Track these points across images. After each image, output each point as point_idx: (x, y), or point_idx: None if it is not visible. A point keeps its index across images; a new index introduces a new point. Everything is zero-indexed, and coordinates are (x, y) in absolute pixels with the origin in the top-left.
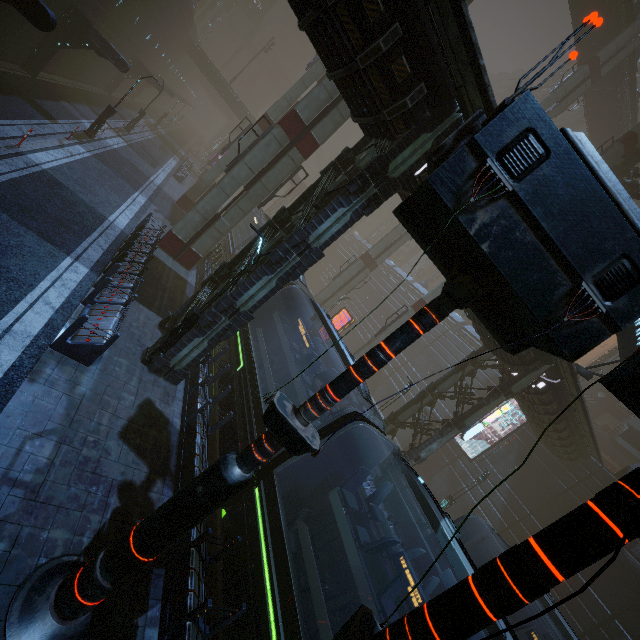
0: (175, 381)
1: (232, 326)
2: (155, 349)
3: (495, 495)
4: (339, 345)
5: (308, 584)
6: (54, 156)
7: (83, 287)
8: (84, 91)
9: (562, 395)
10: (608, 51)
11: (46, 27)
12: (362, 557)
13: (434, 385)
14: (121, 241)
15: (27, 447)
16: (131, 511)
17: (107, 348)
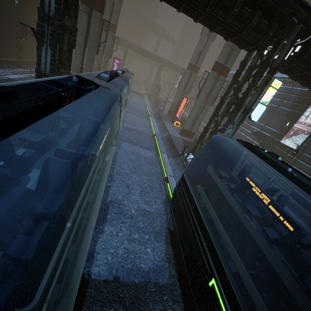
0: None
1: None
2: None
3: None
4: None
5: None
6: (19, 76)
7: None
8: None
9: None
10: None
11: None
12: (70, 140)
13: (222, 97)
14: None
15: None
16: None
17: None
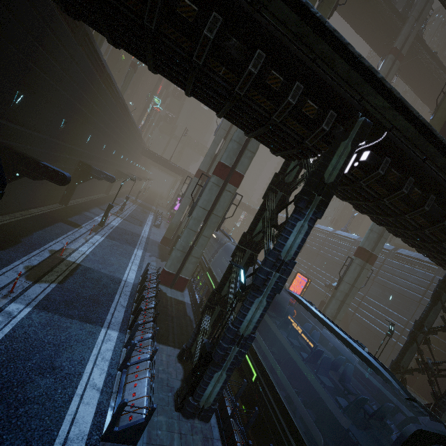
0: (208, 419)
1: (241, 351)
2: (184, 394)
3: None
4: (338, 333)
5: None
6: (83, 250)
7: (117, 352)
8: (94, 200)
9: None
10: (400, 41)
11: (65, 183)
12: None
13: (419, 323)
14: (134, 293)
15: None
16: None
17: (148, 422)
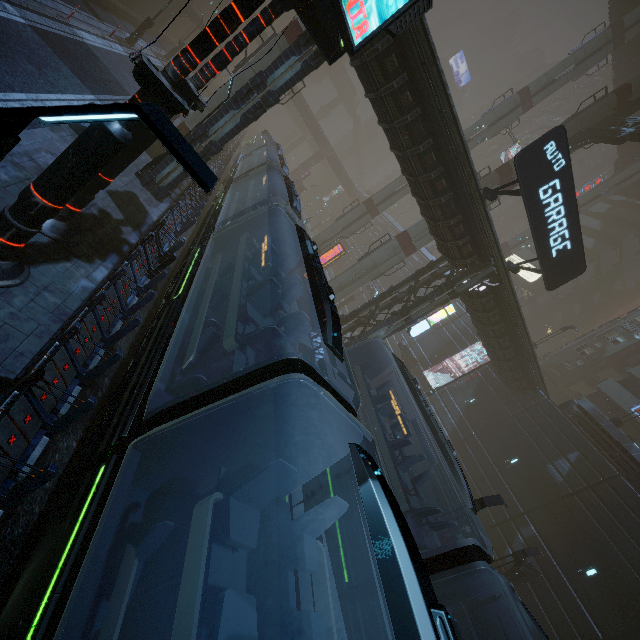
0: (159, 197)
1: (205, 154)
2: (146, 165)
3: (448, 419)
4: (290, 190)
5: (222, 309)
6: (96, 40)
7: None
8: (133, 17)
9: (502, 302)
10: (634, 15)
11: None
12: None
13: (393, 288)
14: None
15: (43, 153)
16: (105, 223)
17: None
